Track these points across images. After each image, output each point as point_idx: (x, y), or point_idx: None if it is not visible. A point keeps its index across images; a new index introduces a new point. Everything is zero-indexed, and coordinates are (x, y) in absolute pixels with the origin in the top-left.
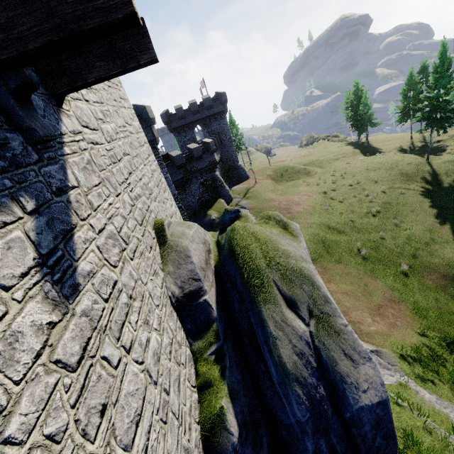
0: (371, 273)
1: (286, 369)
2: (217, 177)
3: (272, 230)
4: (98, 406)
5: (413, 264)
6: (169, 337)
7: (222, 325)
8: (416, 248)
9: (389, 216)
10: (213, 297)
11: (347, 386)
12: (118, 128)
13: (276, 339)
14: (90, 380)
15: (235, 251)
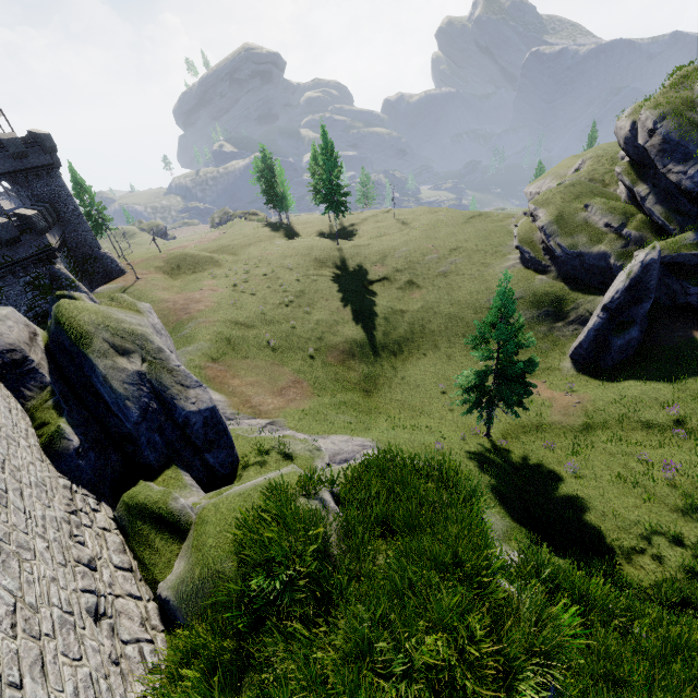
0: (280, 362)
1: (117, 393)
2: (60, 273)
3: (111, 308)
4: None
5: (320, 346)
6: None
7: (59, 388)
8: (322, 331)
9: (302, 305)
10: (45, 368)
11: (177, 401)
12: None
13: (106, 375)
14: None
15: (60, 321)
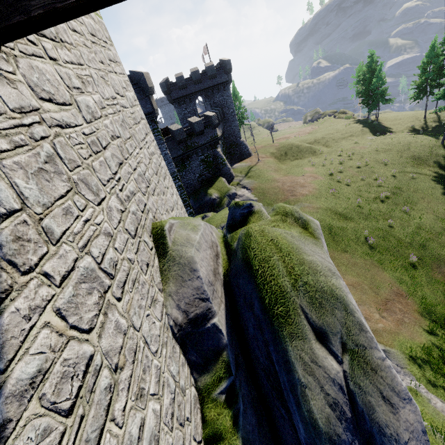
0: (378, 264)
1: (317, 428)
2: (218, 154)
3: (291, 231)
4: None
5: (423, 255)
6: (170, 391)
7: (233, 352)
8: (427, 239)
9: (399, 203)
10: (223, 317)
11: (386, 439)
12: (105, 100)
13: (305, 388)
14: None
15: (252, 265)
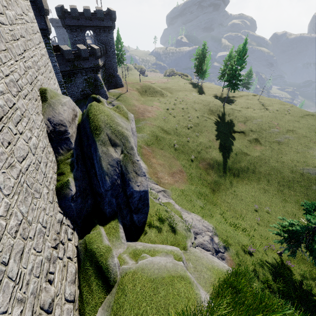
0: (176, 157)
1: (103, 170)
2: (98, 78)
3: (115, 113)
4: (7, 140)
5: (197, 156)
6: (43, 145)
7: (76, 152)
8: (201, 149)
9: (195, 131)
10: (74, 138)
11: (131, 182)
12: (17, 15)
13: (101, 157)
14: (4, 130)
15: (89, 115)
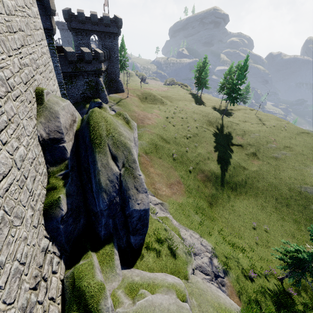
0: (174, 167)
1: (101, 186)
2: (100, 82)
3: (118, 120)
4: None
5: (196, 167)
6: (33, 155)
7: (72, 163)
8: (200, 160)
9: (194, 141)
10: (70, 147)
11: (130, 200)
12: (18, 6)
13: (100, 171)
14: None
15: (89, 123)
